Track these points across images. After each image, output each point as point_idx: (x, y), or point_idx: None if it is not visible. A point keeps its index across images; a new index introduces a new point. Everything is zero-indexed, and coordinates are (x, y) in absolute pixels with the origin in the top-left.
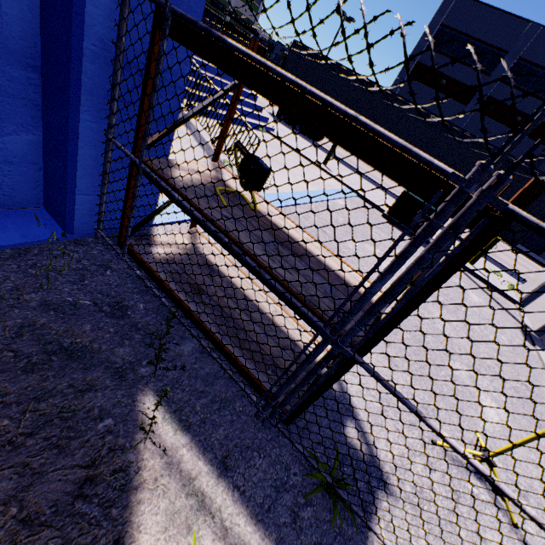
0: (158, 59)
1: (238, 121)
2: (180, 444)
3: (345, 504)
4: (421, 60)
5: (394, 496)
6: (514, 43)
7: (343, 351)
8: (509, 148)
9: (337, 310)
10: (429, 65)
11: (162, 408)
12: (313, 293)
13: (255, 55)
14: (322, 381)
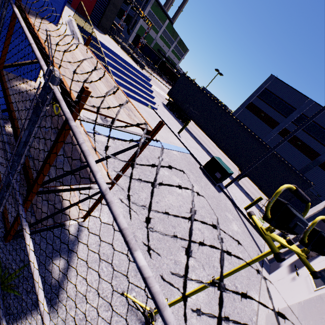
0: (0, 16)
1: (136, 98)
2: None
3: None
4: (252, 101)
5: (54, 314)
6: (300, 105)
7: (10, 180)
8: (272, 148)
9: (12, 152)
10: (256, 105)
11: None
12: (43, 156)
13: (18, 15)
14: (3, 201)
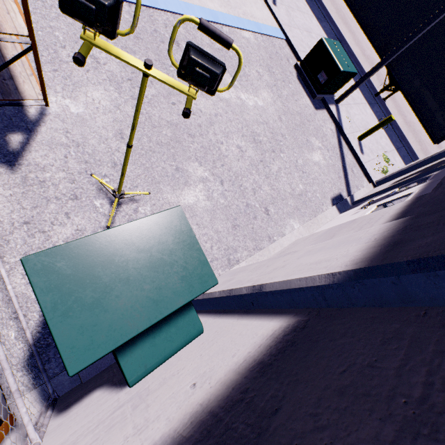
0: None
1: None
2: None
3: None
4: None
5: (13, 172)
6: None
7: None
8: None
9: None
10: None
11: None
12: None
13: None
14: None
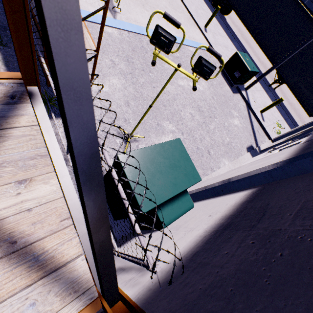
0: None
1: None
2: (2, 68)
3: (48, 106)
4: None
5: None
6: None
7: None
8: None
9: None
10: None
11: (1, 58)
12: None
13: None
14: None
